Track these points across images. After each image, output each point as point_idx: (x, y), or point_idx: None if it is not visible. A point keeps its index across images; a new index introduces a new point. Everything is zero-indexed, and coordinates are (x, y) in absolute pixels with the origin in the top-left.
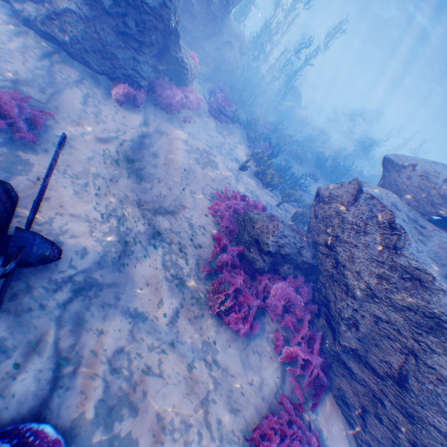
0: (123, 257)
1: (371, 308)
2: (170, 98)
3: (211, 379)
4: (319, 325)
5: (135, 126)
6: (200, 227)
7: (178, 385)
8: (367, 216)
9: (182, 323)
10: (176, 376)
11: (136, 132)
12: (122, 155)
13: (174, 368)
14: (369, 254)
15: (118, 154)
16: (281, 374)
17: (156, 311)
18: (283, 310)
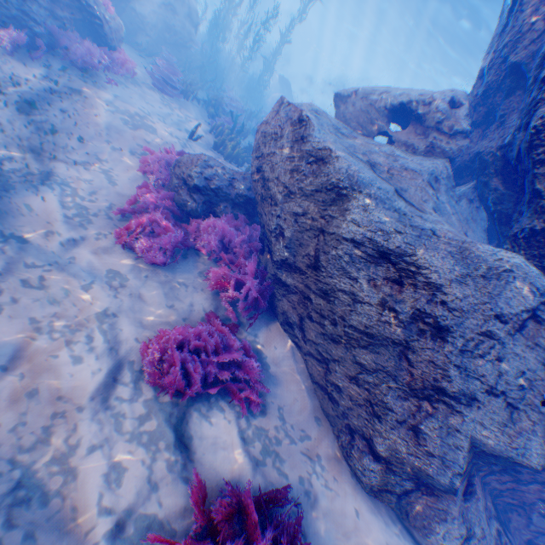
0: (1, 191)
1: (290, 208)
2: (83, 53)
3: (114, 299)
4: (263, 260)
5: (34, 80)
6: (123, 180)
7: (66, 300)
8: (285, 123)
9: (81, 252)
10: (64, 293)
11: (35, 86)
12: (13, 105)
13: (62, 286)
14: (285, 156)
15: (6, 104)
16: (213, 303)
17: (44, 239)
18: (222, 250)
